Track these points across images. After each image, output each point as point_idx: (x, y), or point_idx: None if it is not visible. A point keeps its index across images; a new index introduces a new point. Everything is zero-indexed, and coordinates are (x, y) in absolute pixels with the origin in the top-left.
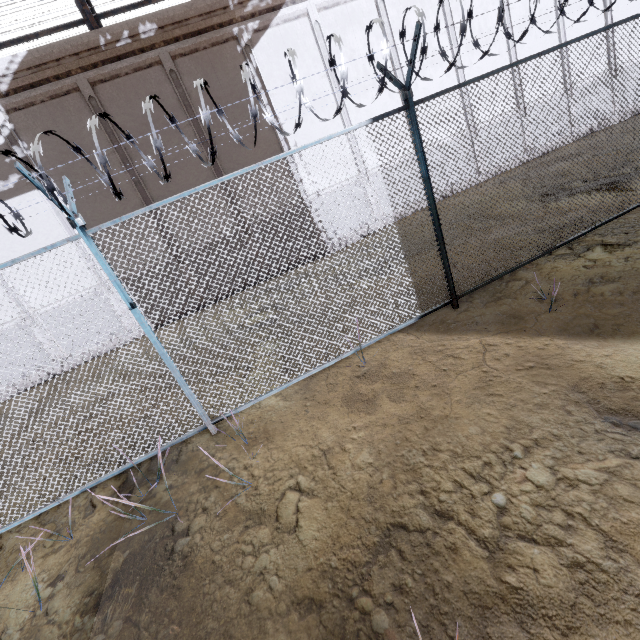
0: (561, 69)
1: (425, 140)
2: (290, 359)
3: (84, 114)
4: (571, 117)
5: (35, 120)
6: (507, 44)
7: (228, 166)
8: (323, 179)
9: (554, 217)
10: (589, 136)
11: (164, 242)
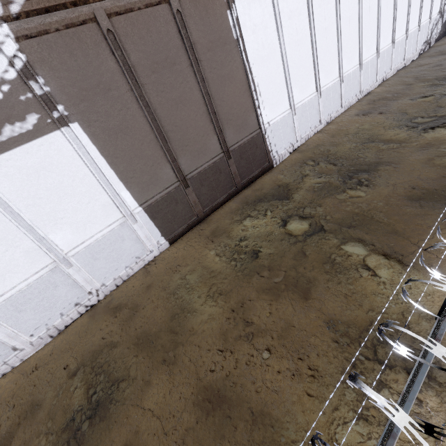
0: (376, 40)
1: (321, 84)
2: (396, 257)
3: (101, 48)
4: (377, 71)
5: (50, 51)
6: (358, 19)
7: (216, 103)
8: (271, 112)
9: (443, 144)
10: (384, 84)
11: (173, 171)
